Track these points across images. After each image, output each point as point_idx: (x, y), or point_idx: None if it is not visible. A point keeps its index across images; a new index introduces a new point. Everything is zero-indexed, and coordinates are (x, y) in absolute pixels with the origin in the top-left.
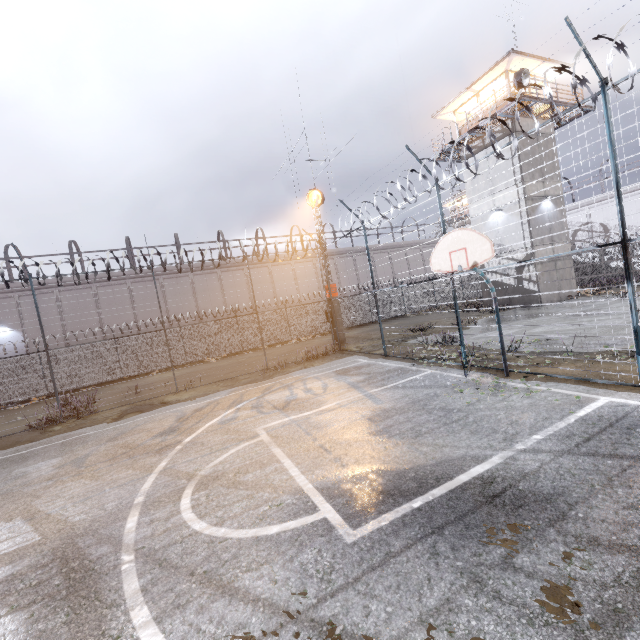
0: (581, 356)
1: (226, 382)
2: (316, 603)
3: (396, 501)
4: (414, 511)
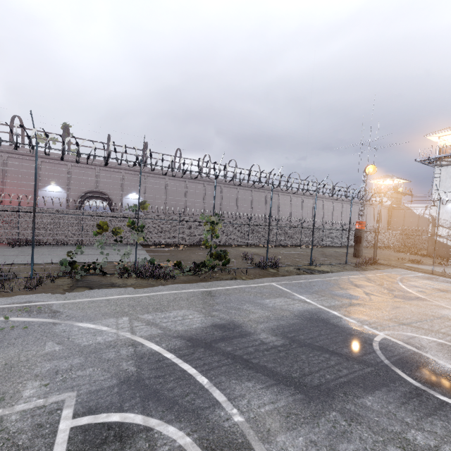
0: None
1: (334, 266)
2: None
3: None
4: None
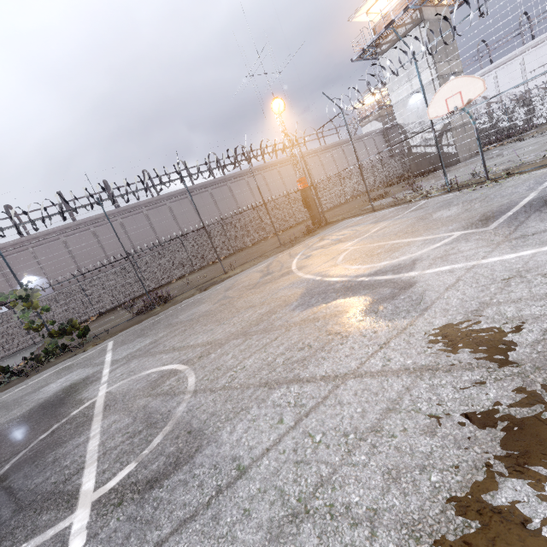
0: (529, 162)
1: (258, 259)
2: (506, 237)
3: (496, 218)
4: (512, 215)
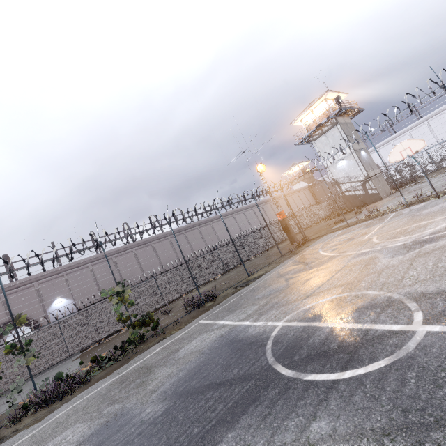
0: None
1: (270, 265)
2: None
3: None
4: None
